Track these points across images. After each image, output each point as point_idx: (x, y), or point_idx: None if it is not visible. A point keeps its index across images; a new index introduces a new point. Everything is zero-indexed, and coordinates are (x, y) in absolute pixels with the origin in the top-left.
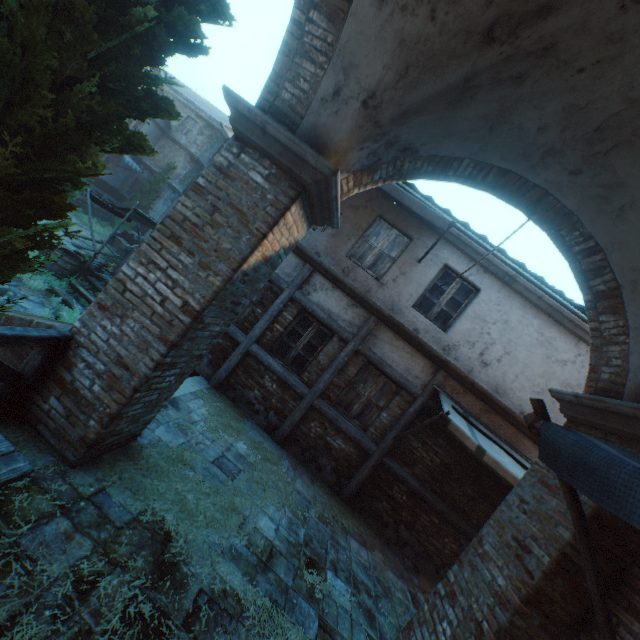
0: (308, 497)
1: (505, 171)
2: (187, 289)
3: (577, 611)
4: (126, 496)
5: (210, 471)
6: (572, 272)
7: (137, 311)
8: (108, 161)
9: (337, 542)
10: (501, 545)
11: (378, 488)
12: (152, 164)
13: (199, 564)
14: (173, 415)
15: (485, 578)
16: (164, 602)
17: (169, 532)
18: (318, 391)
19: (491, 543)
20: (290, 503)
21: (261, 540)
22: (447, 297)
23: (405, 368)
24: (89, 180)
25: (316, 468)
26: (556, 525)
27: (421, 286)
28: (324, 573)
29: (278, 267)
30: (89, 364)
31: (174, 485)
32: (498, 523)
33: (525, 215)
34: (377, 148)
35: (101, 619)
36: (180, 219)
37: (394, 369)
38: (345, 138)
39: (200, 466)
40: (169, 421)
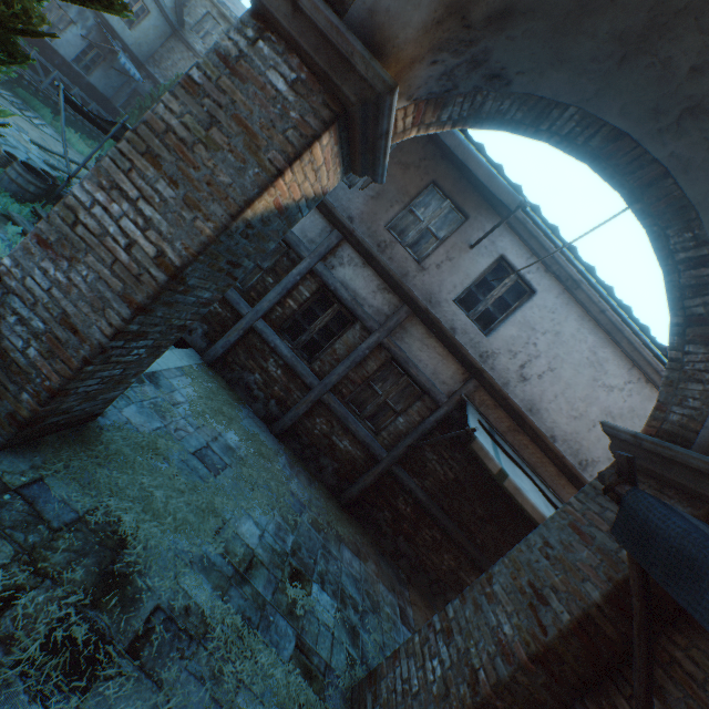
0: (303, 500)
1: (619, 133)
2: (164, 234)
3: (588, 674)
4: (72, 490)
5: (189, 464)
6: (665, 285)
7: (92, 255)
8: (98, 58)
9: (329, 551)
10: (514, 589)
11: (382, 497)
12: (156, 72)
13: (159, 576)
14: (150, 393)
15: (489, 622)
16: (106, 623)
17: (125, 536)
18: (329, 384)
19: (502, 584)
20: (281, 506)
21: (241, 548)
22: (496, 295)
23: (433, 371)
24: (72, 80)
25: (316, 468)
26: (584, 580)
27: (468, 278)
28: (309, 586)
29: (300, 229)
30: (22, 319)
31: (139, 479)
32: (514, 563)
33: (626, 202)
34: (456, 66)
35: (13, 647)
36: (161, 129)
37: (420, 371)
38: (414, 38)
39: (177, 457)
40: (143, 400)
